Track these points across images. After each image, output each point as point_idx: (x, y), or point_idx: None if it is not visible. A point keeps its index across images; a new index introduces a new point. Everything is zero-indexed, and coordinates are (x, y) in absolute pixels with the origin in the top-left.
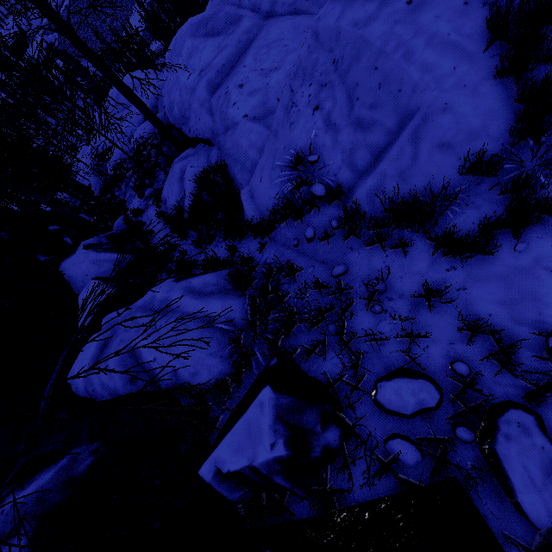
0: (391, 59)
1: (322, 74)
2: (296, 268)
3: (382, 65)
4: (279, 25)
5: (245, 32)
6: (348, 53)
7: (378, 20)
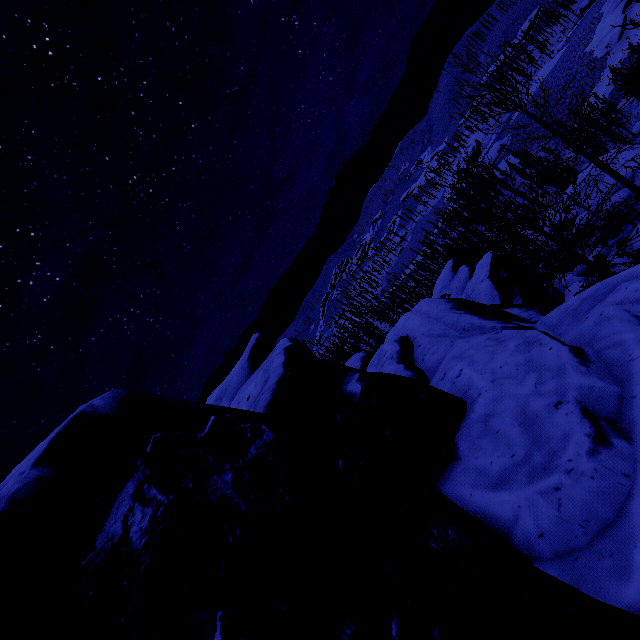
0: None
1: None
2: None
3: None
4: None
5: None
6: None
7: None
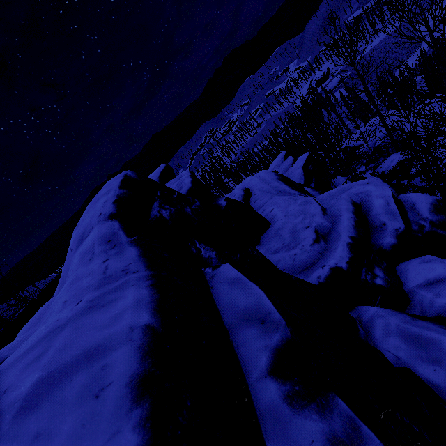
0: None
1: None
2: (415, 184)
3: None
4: None
5: None
6: None
7: None
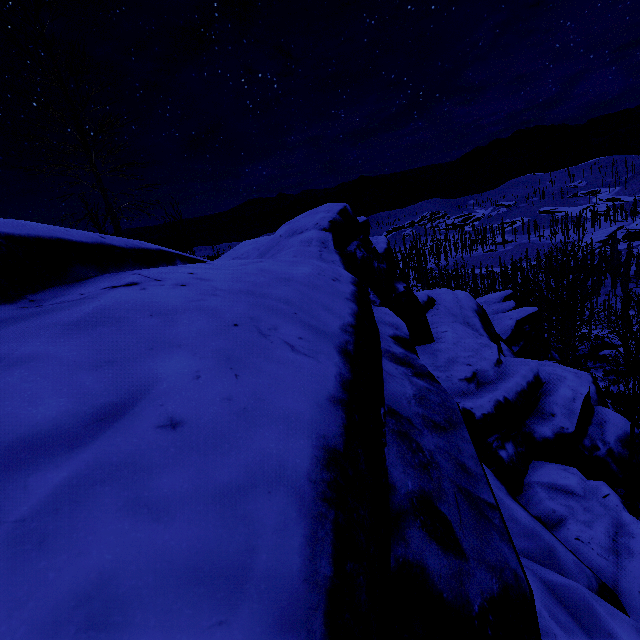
0: None
1: None
2: None
3: None
4: None
5: None
6: None
7: None
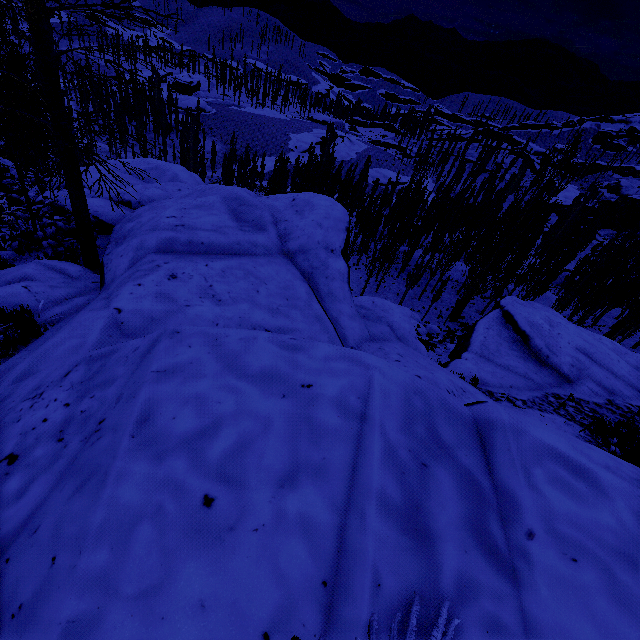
0: (65, 590)
1: (83, 413)
2: None
3: (56, 575)
4: (281, 270)
5: (252, 242)
6: (101, 447)
7: (155, 463)
